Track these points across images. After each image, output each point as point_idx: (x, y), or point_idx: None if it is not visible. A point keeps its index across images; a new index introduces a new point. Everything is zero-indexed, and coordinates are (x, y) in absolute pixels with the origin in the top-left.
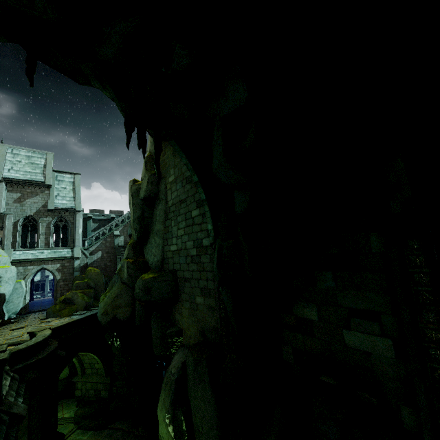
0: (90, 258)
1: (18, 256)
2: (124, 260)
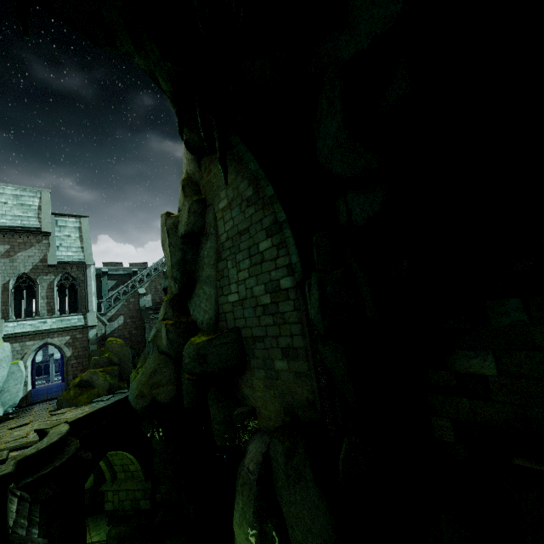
0: (109, 326)
1: (11, 329)
2: (160, 322)
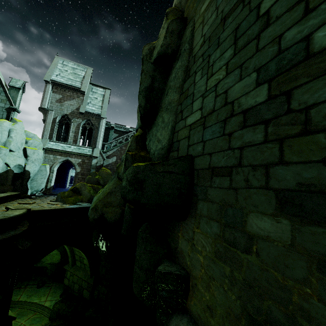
0: (106, 161)
1: (51, 145)
2: (125, 153)
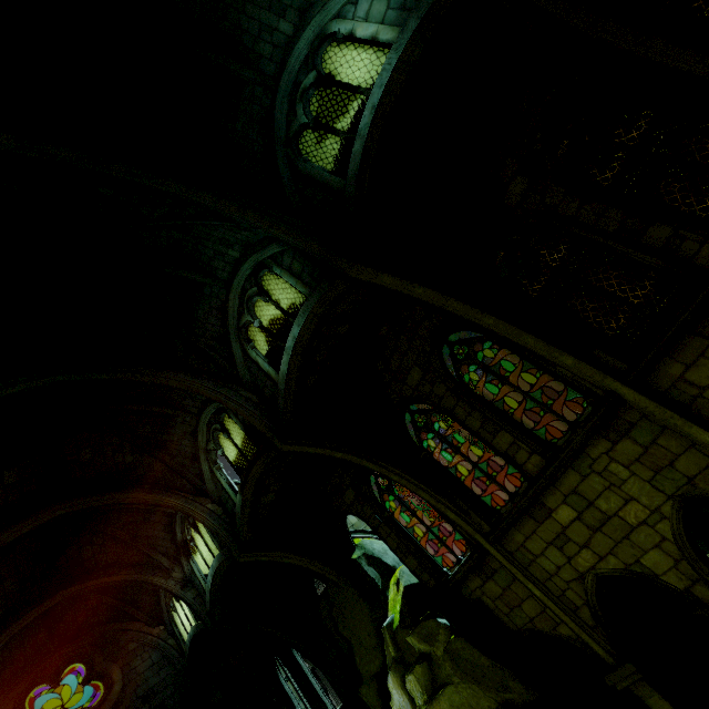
0: None
1: None
2: None
